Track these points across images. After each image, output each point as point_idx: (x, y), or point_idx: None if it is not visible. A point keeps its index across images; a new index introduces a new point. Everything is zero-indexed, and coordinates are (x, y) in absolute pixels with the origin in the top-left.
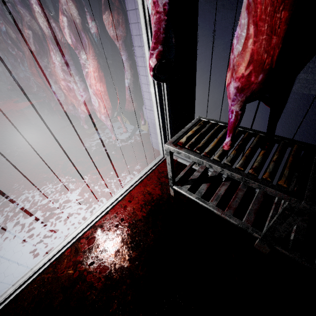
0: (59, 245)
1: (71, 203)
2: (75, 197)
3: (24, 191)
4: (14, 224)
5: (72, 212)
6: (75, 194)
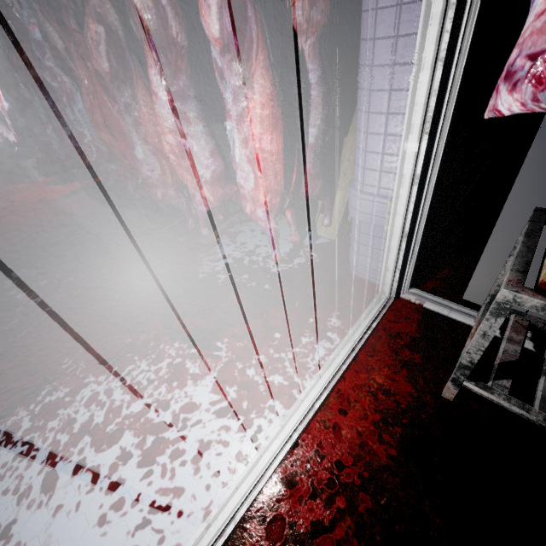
0: (196, 543)
1: (200, 413)
2: (206, 396)
3: (88, 377)
4: (74, 467)
5: (207, 437)
6: (205, 389)
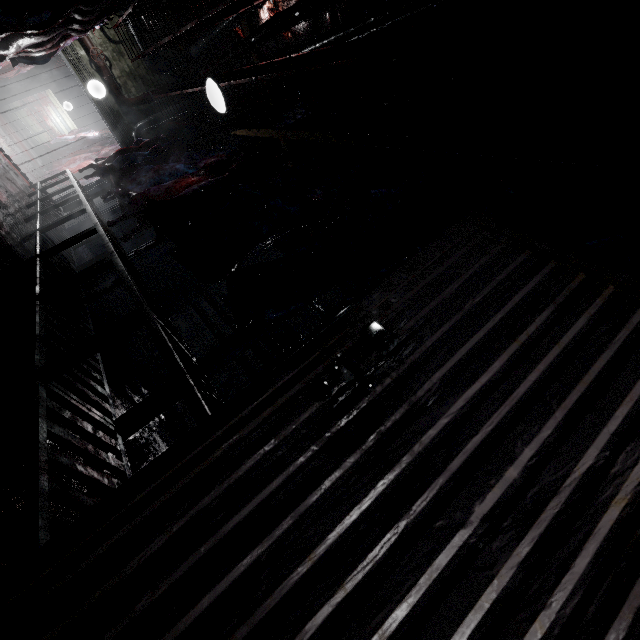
0: None
1: None
2: None
3: None
4: None
5: None
6: None
